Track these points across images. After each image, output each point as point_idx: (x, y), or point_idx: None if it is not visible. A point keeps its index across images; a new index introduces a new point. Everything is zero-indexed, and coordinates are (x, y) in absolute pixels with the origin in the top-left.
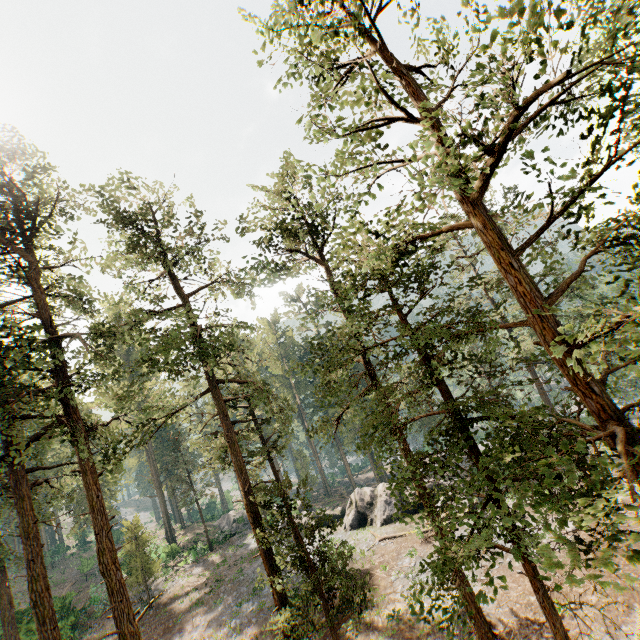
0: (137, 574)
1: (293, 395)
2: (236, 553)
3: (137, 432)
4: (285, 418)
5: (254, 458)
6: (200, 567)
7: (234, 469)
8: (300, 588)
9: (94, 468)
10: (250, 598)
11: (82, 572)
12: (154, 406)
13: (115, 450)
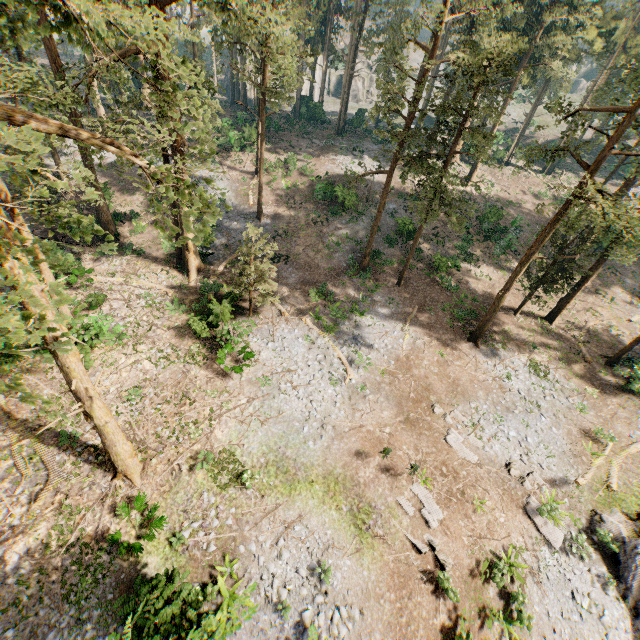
0: None
1: None
2: None
3: None
4: None
5: None
6: None
7: None
8: None
9: None
10: None
11: None
12: None
13: None
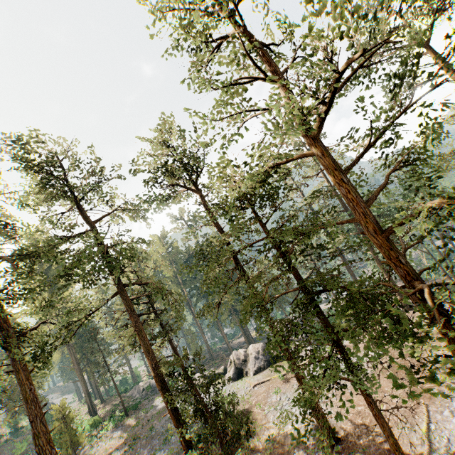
0: (67, 446)
1: (181, 289)
2: (147, 414)
3: (61, 332)
4: (180, 307)
5: (157, 340)
6: (119, 430)
7: (143, 350)
8: (199, 432)
9: (24, 367)
10: (162, 447)
11: (17, 454)
12: (74, 310)
13: (42, 349)
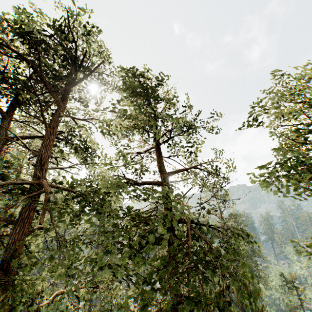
0: None
1: None
2: None
3: None
4: None
5: None
6: None
7: None
8: None
9: None
10: None
11: None
12: None
13: None
